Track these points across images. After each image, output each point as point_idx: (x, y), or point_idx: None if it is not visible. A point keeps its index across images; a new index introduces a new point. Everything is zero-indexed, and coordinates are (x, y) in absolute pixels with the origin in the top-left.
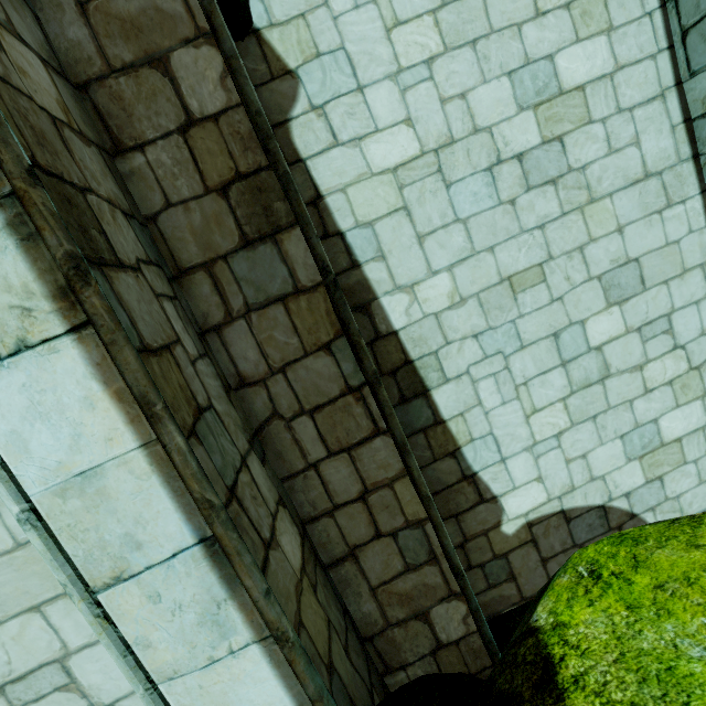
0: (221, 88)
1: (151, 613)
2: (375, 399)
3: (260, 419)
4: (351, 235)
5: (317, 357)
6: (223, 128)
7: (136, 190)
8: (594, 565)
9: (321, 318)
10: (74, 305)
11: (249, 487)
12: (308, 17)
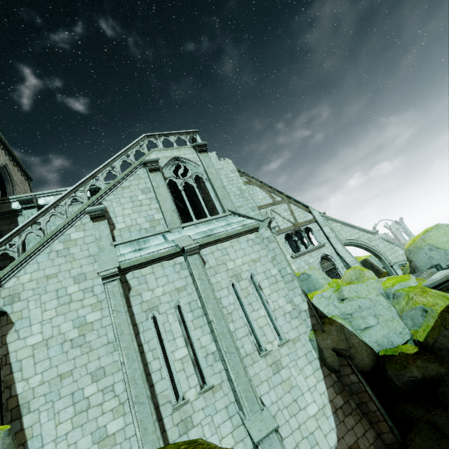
0: None
1: None
2: None
3: None
4: (14, 364)
5: None
6: None
7: None
8: None
9: None
10: None
11: None
12: (23, 310)
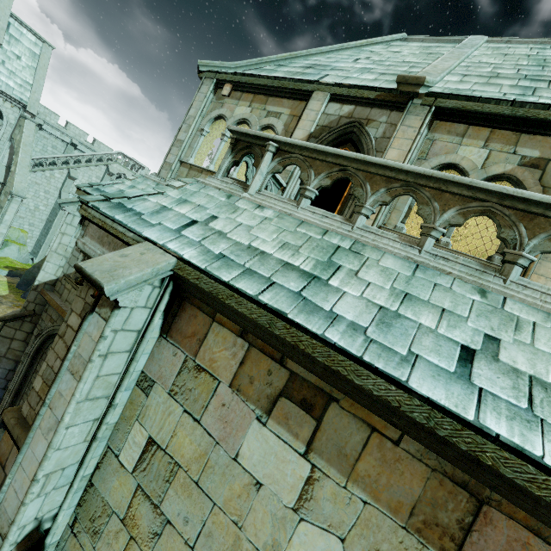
0: None
1: None
2: None
3: None
4: None
5: None
6: None
7: None
8: None
9: None
10: None
11: None
12: None
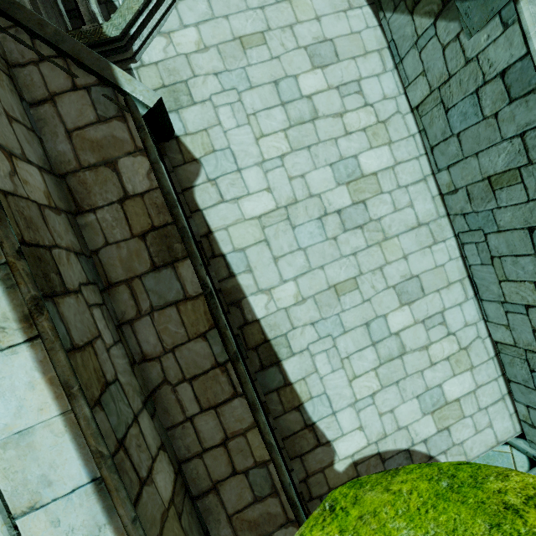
0: (147, 179)
1: (52, 535)
2: (235, 371)
3: (155, 384)
4: (230, 256)
5: (196, 342)
6: (146, 200)
7: (87, 235)
8: (334, 501)
9: (201, 316)
10: (32, 325)
11: (136, 437)
12: (209, 130)
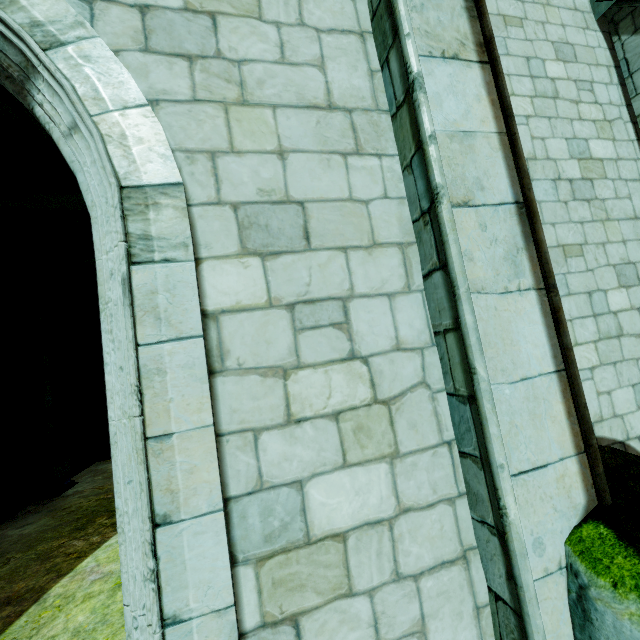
0: None
1: (478, 237)
2: None
3: None
4: None
5: None
6: None
7: None
8: None
9: None
10: (484, 52)
11: None
12: None
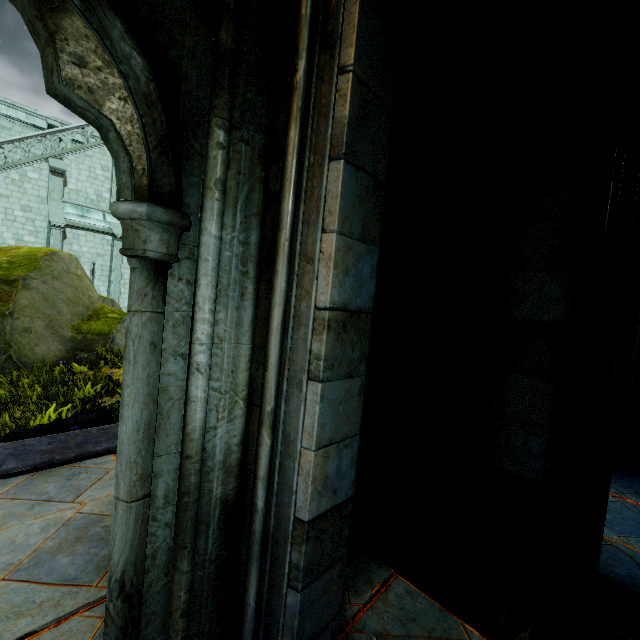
0: None
1: None
2: None
3: None
4: None
5: None
6: None
7: None
8: None
9: None
10: None
11: None
12: None
